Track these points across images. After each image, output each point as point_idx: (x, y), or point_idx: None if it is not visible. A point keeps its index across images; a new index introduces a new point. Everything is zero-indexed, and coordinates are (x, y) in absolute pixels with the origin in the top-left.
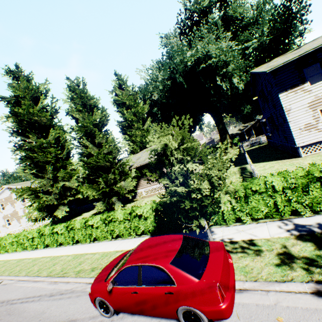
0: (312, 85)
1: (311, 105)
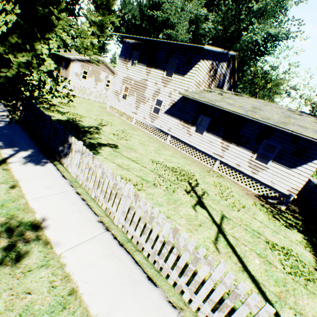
0: (131, 66)
1: (124, 80)
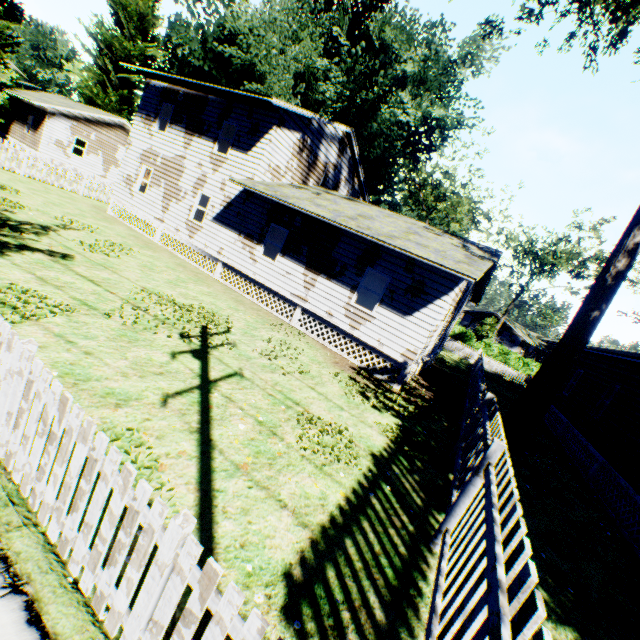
0: (157, 131)
1: (144, 155)
